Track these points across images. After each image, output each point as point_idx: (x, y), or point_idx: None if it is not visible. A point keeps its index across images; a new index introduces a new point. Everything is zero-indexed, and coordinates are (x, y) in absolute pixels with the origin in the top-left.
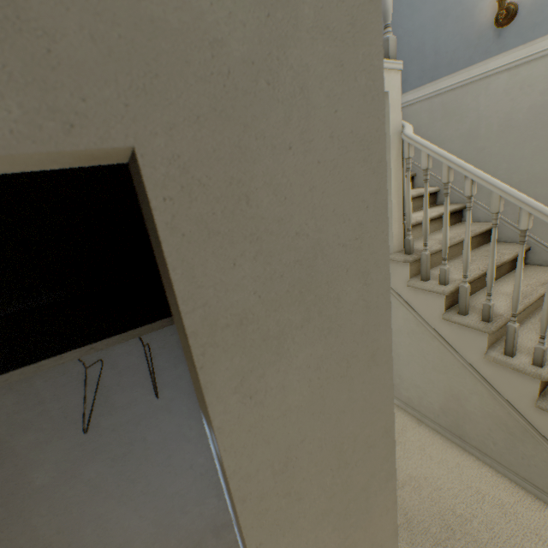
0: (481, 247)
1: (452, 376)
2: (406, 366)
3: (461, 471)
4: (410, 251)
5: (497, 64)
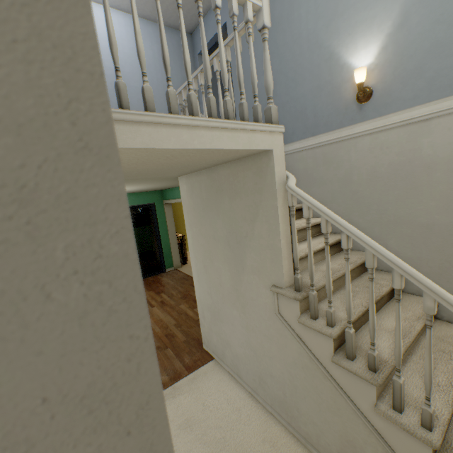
0: (363, 274)
1: (346, 420)
2: (303, 400)
3: None
4: (299, 288)
5: (361, 129)
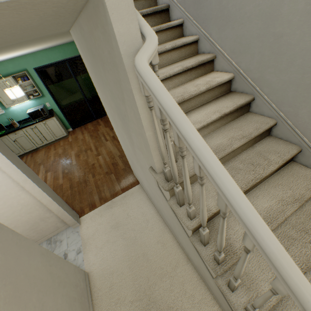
0: (257, 144)
1: (200, 262)
2: (179, 235)
3: (200, 307)
4: (168, 179)
5: None
